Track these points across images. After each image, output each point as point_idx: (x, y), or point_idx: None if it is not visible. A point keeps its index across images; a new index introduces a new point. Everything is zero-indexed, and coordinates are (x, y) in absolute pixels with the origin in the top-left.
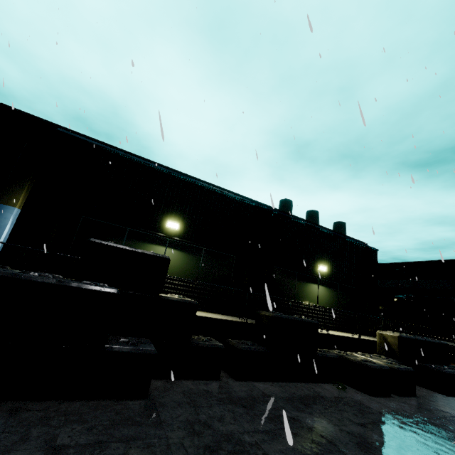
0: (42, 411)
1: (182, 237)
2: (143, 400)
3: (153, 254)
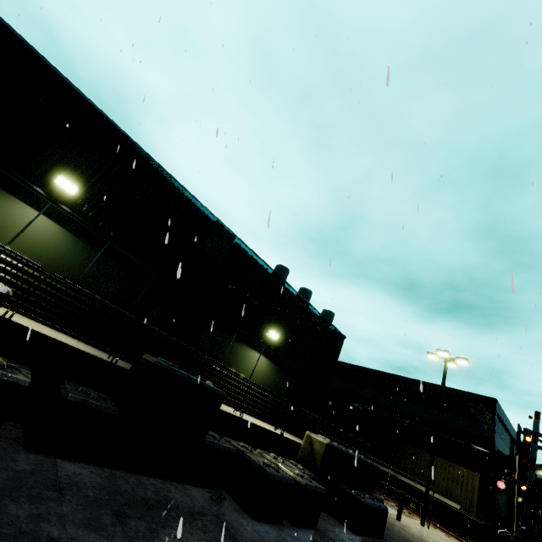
0: None
1: (77, 210)
2: None
3: None
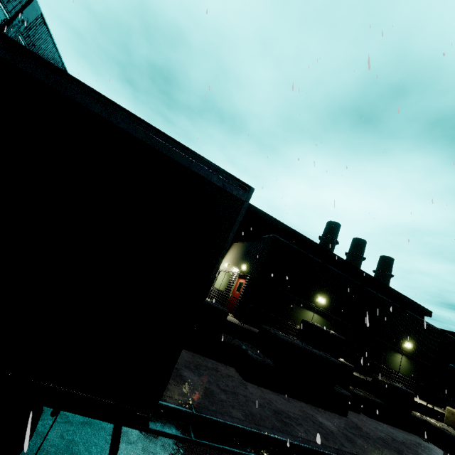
0: (325, 413)
1: (324, 308)
2: (347, 418)
3: (339, 336)
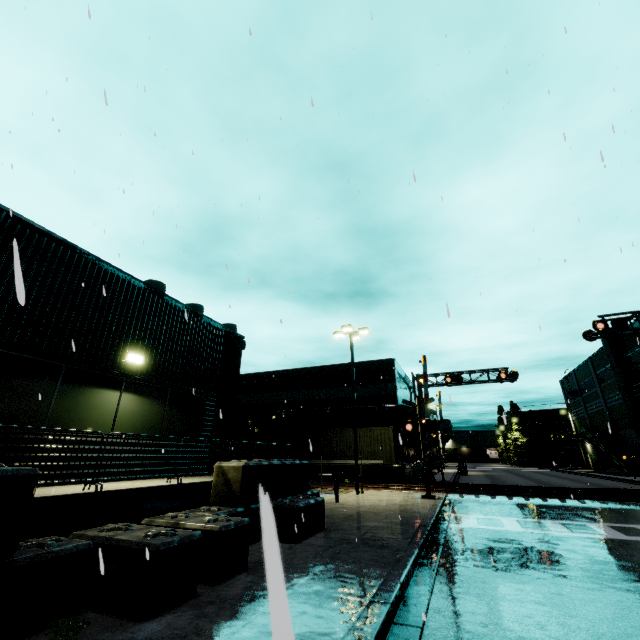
0: None
1: None
2: None
3: None
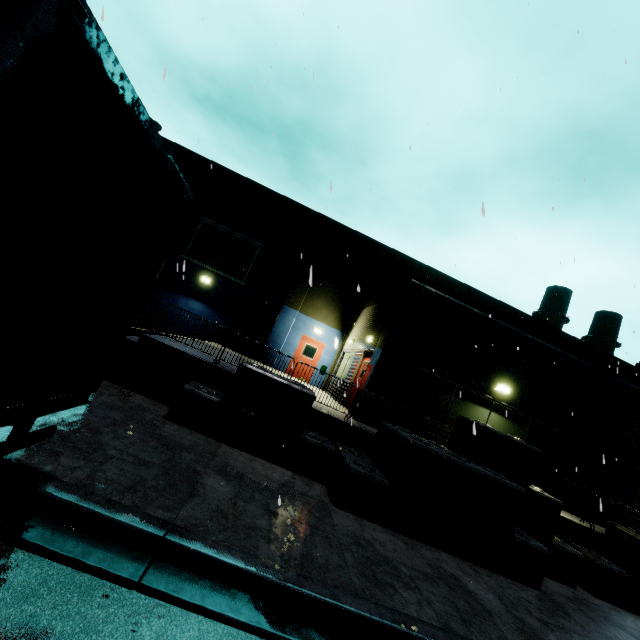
0: (490, 578)
1: (509, 402)
2: (541, 592)
3: (528, 446)
